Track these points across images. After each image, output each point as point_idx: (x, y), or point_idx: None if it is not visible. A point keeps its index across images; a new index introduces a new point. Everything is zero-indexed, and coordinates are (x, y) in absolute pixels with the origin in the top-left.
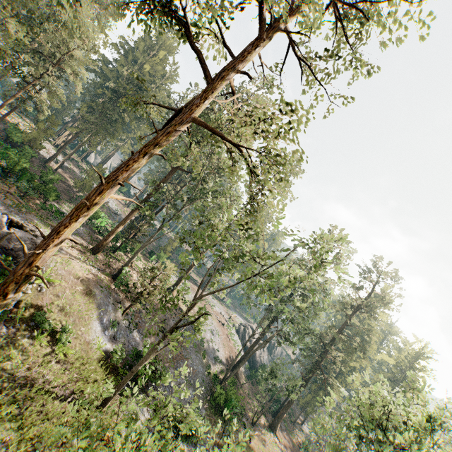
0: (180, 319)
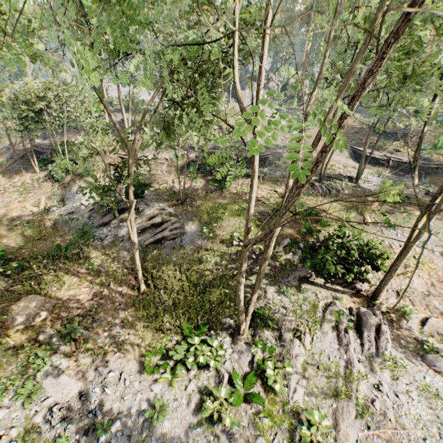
0: None
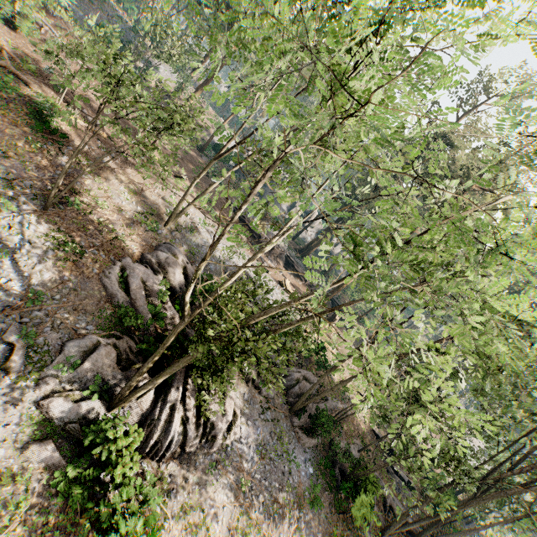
0: None
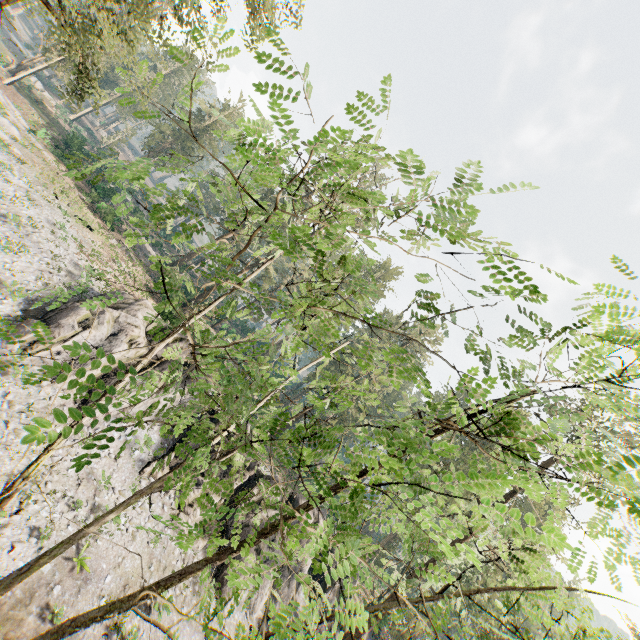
0: None
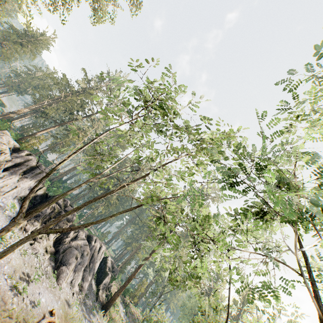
0: (155, 303)
